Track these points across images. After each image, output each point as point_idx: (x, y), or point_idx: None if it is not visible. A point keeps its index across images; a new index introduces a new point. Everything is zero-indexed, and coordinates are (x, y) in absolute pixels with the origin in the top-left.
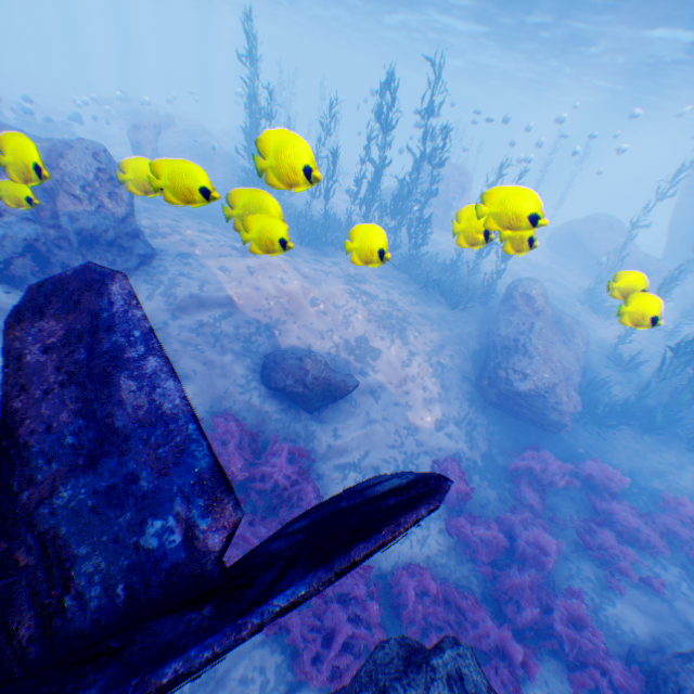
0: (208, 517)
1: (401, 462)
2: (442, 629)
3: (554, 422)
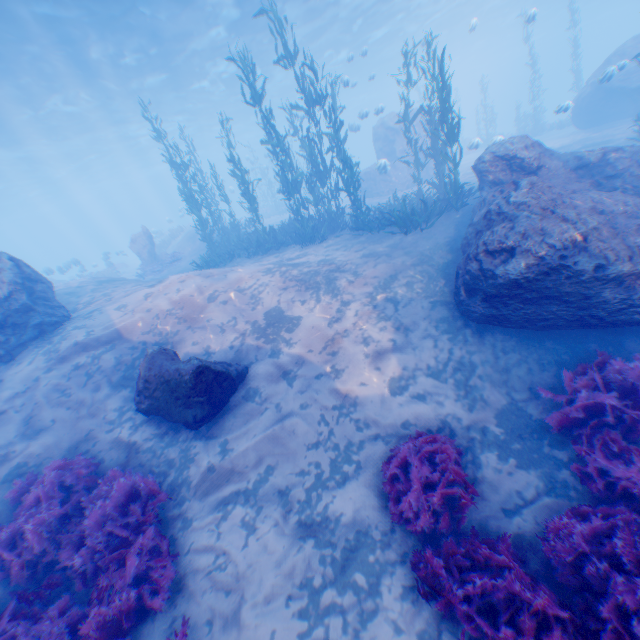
0: None
1: (329, 465)
2: None
3: (628, 304)
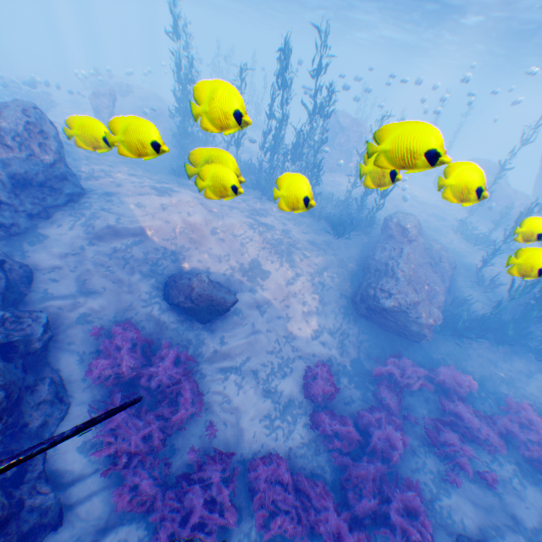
0: None
1: (278, 366)
2: (289, 513)
3: (417, 334)
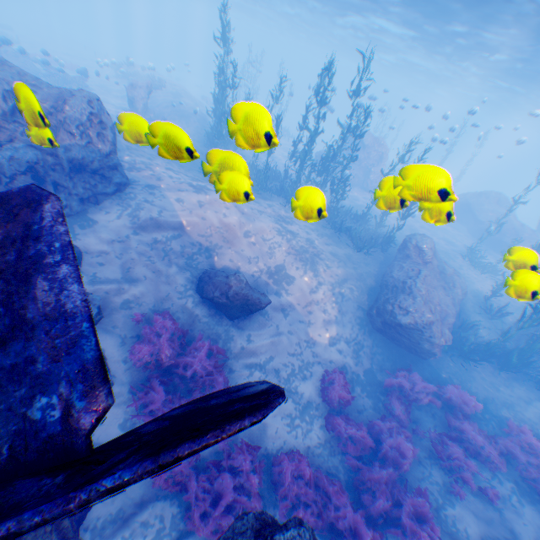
0: (84, 400)
1: (298, 368)
2: (309, 506)
3: (427, 352)
